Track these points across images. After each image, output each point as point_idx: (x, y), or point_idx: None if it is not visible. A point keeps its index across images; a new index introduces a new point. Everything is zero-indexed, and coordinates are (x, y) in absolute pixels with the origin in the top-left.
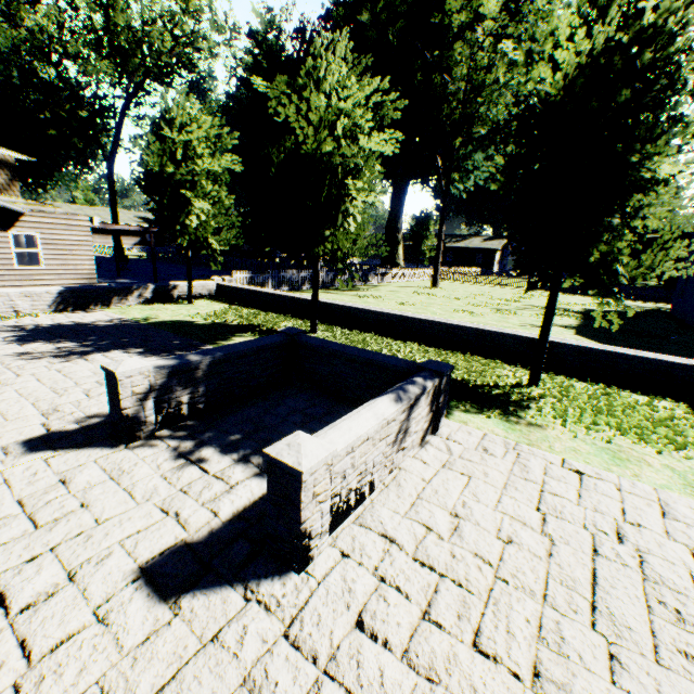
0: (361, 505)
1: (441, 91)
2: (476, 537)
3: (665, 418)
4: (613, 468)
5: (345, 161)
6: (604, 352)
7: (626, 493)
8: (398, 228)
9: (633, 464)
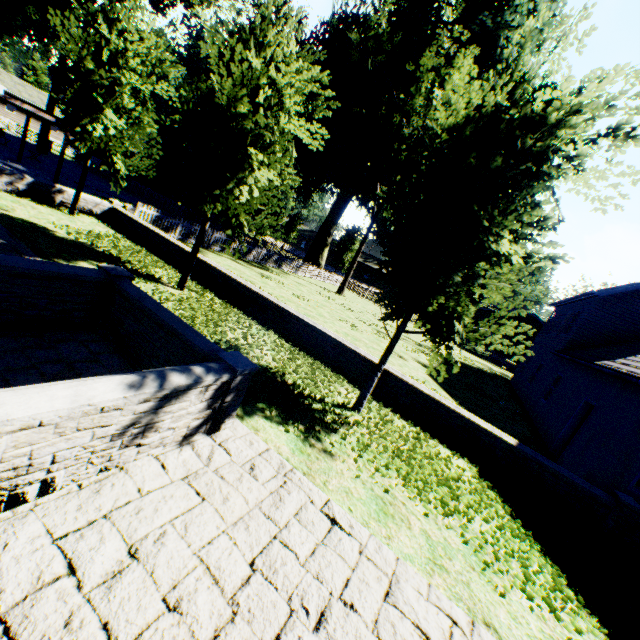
0: (11, 511)
1: (397, 130)
2: (136, 592)
3: (453, 477)
4: (372, 524)
5: (257, 128)
6: (432, 399)
7: (365, 559)
8: (330, 232)
9: (395, 523)
